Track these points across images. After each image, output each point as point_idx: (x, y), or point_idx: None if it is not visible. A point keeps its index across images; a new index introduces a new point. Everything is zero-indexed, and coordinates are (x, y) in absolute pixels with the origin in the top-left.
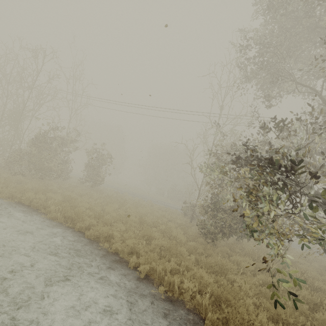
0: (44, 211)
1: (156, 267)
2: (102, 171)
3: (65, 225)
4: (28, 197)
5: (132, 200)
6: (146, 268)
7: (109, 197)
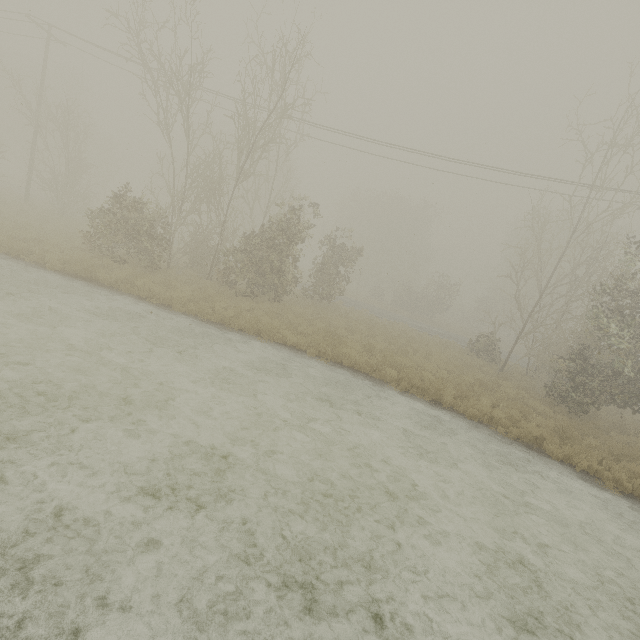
0: (377, 376)
1: (586, 460)
2: (341, 278)
3: (425, 400)
4: (346, 355)
5: (390, 327)
6: (585, 463)
7: (370, 328)
